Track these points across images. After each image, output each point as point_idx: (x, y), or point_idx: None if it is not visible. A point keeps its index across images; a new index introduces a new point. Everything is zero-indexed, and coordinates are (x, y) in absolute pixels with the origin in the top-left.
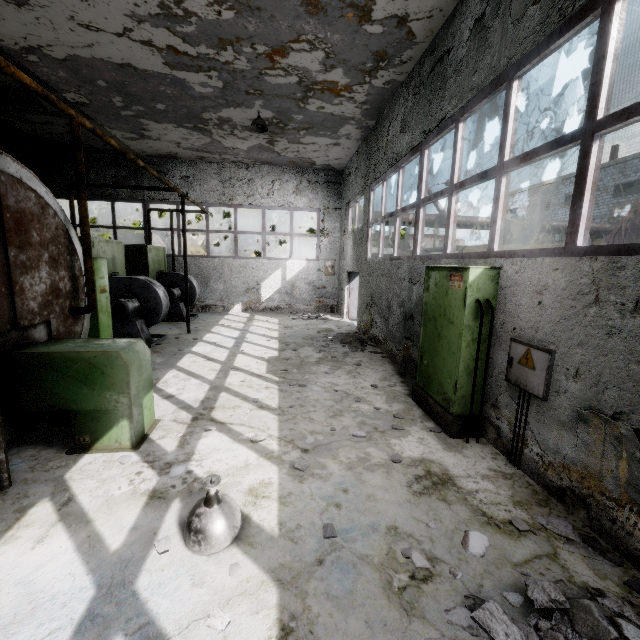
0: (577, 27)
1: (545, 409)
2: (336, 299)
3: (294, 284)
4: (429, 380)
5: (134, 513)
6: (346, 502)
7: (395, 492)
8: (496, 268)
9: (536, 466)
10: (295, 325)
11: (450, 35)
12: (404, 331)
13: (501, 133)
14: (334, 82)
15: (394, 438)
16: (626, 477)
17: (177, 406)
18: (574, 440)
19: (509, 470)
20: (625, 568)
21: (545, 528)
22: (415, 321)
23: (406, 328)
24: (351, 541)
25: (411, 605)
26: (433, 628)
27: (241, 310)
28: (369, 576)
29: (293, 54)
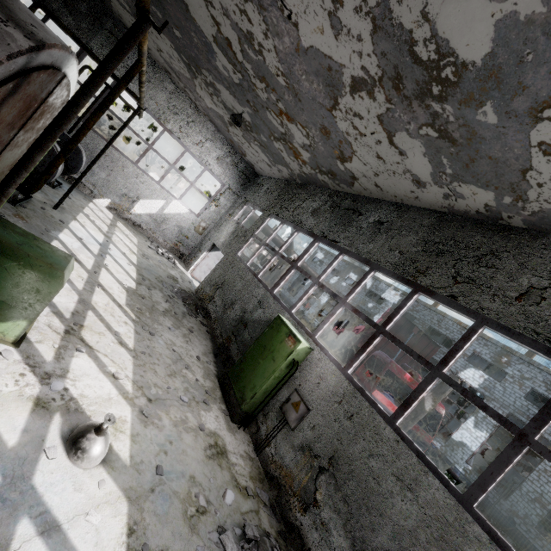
0: (403, 284)
1: (289, 434)
2: (190, 251)
3: (167, 219)
4: (238, 379)
5: (24, 416)
6: (171, 451)
7: (198, 452)
8: (311, 349)
9: (267, 459)
10: (151, 257)
11: (366, 207)
12: (234, 328)
13: (354, 287)
14: (301, 153)
15: (203, 410)
16: (304, 484)
17: (50, 309)
18: (293, 456)
19: (253, 455)
20: (280, 524)
21: (259, 496)
22: (246, 329)
23: (237, 327)
24: (171, 480)
25: (194, 526)
26: (202, 540)
27: (106, 206)
28: (177, 505)
29: (294, 126)
